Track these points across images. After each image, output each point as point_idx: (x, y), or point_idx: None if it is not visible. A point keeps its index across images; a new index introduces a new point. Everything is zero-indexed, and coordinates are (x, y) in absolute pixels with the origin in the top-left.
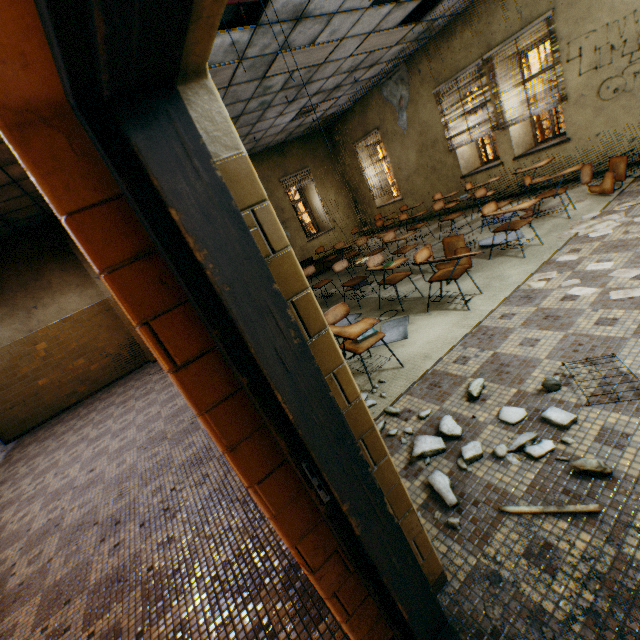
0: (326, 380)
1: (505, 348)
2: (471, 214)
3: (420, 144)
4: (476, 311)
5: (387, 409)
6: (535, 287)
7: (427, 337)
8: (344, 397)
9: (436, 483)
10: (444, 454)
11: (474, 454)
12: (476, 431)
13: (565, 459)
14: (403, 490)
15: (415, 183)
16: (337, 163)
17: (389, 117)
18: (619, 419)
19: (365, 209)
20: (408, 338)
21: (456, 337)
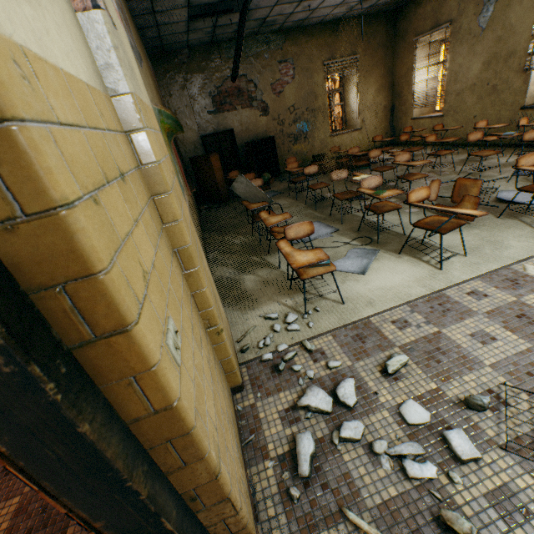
0: (120, 384)
1: (453, 332)
2: (509, 155)
3: (492, 53)
4: (448, 274)
5: (304, 342)
6: (530, 273)
7: (383, 282)
8: (148, 403)
9: (300, 445)
10: (327, 416)
11: (351, 436)
12: (369, 410)
13: (438, 498)
14: (219, 485)
15: (465, 101)
16: (390, 56)
17: (470, 9)
18: (531, 487)
19: (400, 117)
20: (365, 275)
21: (410, 295)
